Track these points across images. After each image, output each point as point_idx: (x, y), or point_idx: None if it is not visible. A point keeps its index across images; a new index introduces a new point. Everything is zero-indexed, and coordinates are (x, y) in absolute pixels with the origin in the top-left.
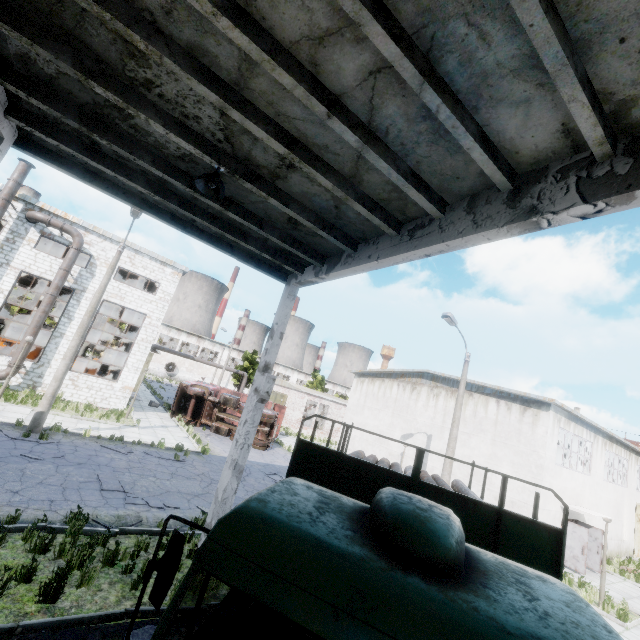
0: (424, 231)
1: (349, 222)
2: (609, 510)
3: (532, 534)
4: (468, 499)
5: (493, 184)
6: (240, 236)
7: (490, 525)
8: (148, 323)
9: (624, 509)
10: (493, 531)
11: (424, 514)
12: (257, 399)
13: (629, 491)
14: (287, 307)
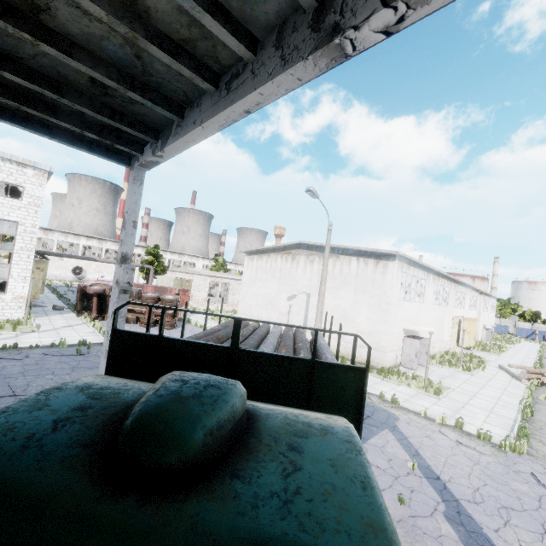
0: (239, 80)
1: (162, 79)
2: (435, 324)
3: (341, 377)
4: (284, 357)
5: (300, 5)
6: (45, 110)
7: (305, 376)
8: (23, 231)
9: (445, 321)
10: (307, 381)
11: (175, 407)
12: (118, 291)
13: (449, 309)
14: (135, 193)
